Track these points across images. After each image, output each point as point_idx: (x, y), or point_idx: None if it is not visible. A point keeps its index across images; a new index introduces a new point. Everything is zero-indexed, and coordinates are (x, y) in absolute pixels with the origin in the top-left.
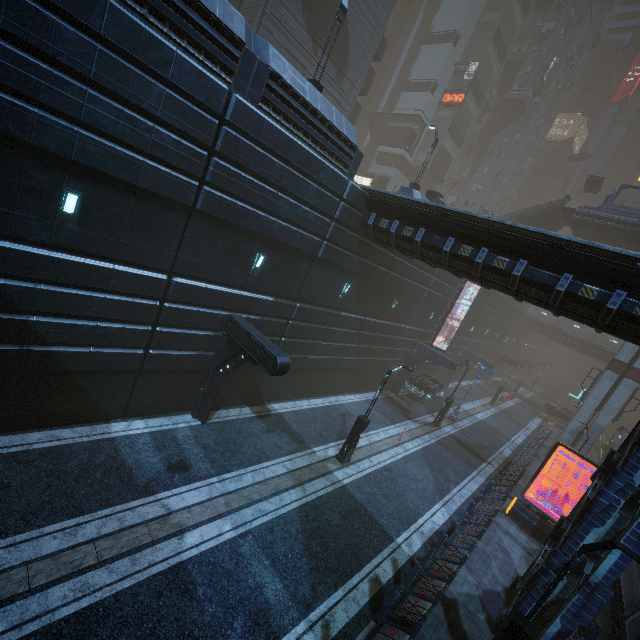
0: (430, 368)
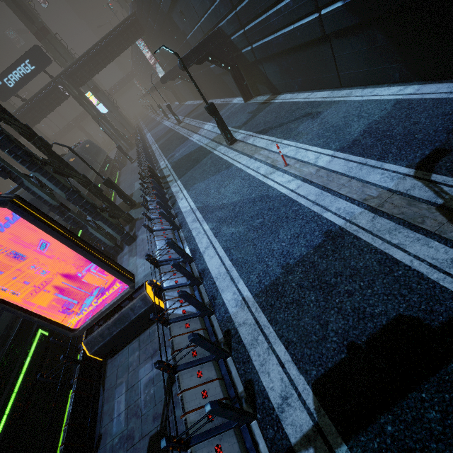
0: None
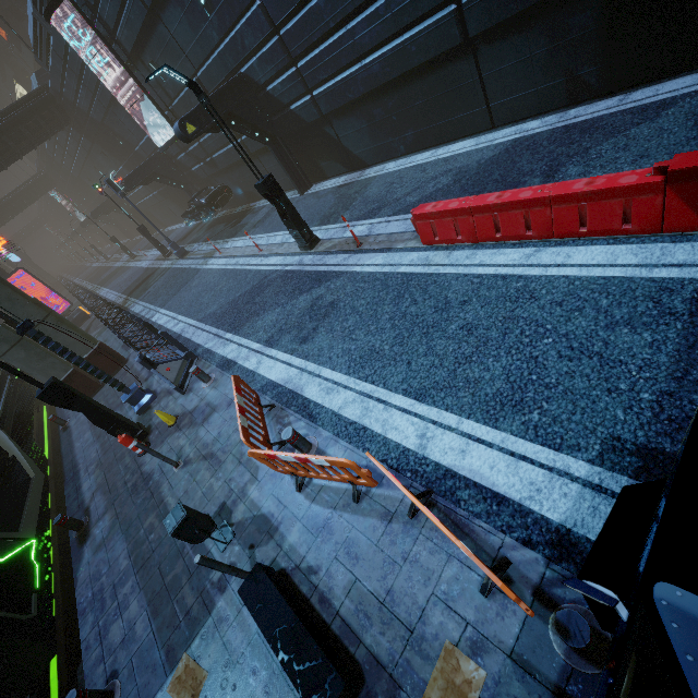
0: (237, 167)
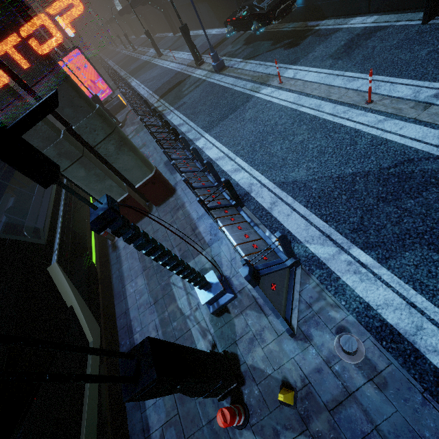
0: None
